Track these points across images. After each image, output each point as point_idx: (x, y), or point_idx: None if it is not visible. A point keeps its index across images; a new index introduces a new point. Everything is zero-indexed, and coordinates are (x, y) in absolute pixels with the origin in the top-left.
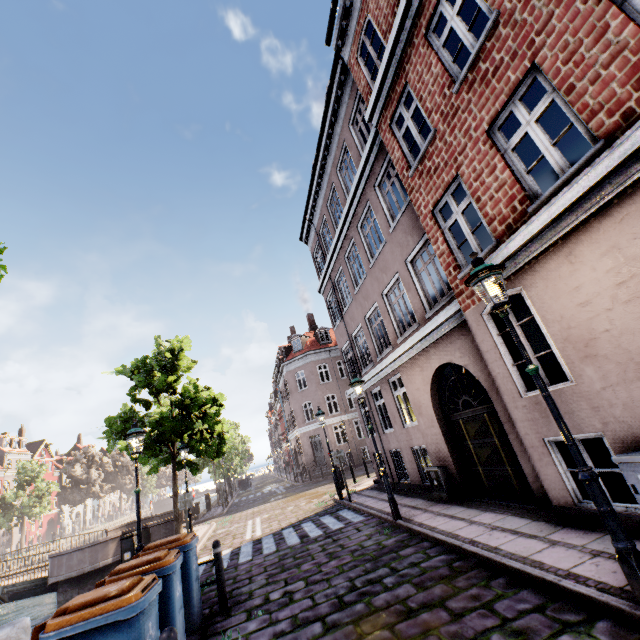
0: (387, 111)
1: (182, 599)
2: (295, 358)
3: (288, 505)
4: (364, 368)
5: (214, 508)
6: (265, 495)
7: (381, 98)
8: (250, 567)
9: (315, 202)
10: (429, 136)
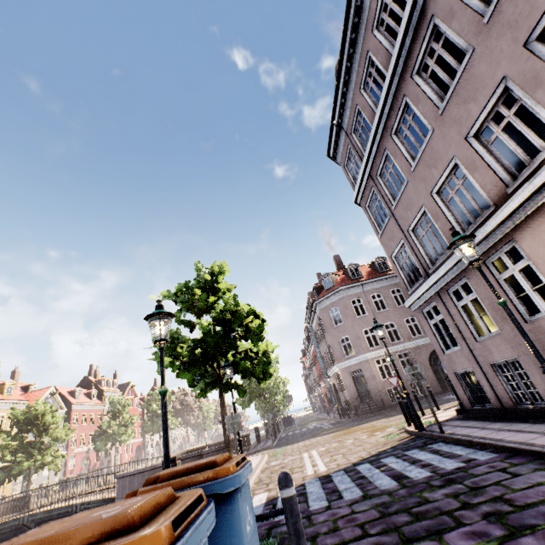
0: None
1: None
2: (327, 295)
3: (344, 438)
4: (431, 264)
5: (263, 441)
6: (311, 430)
7: None
8: (332, 521)
9: (343, 98)
10: None
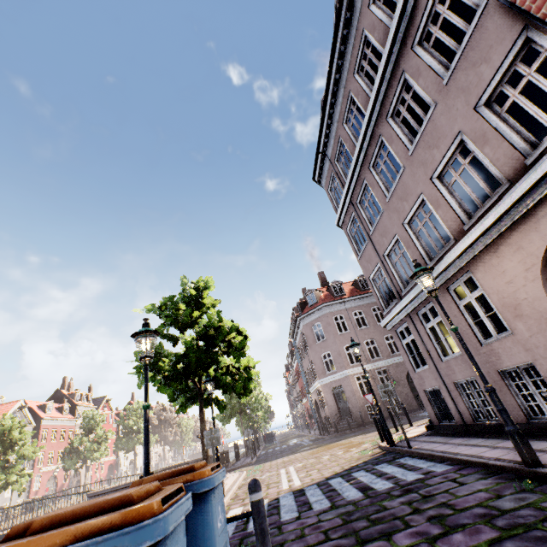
0: None
1: None
2: (311, 311)
3: (322, 454)
4: (404, 288)
5: (243, 458)
6: (291, 447)
7: None
8: (300, 529)
9: (328, 129)
10: None
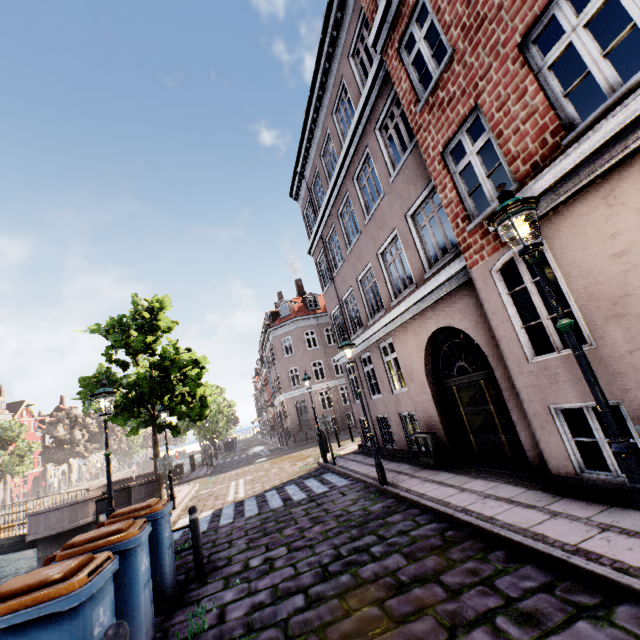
0: (395, 31)
1: (150, 572)
2: (282, 324)
3: (272, 467)
4: (354, 333)
5: (199, 469)
6: (250, 457)
7: (389, 14)
8: (231, 530)
9: (307, 152)
10: (445, 58)
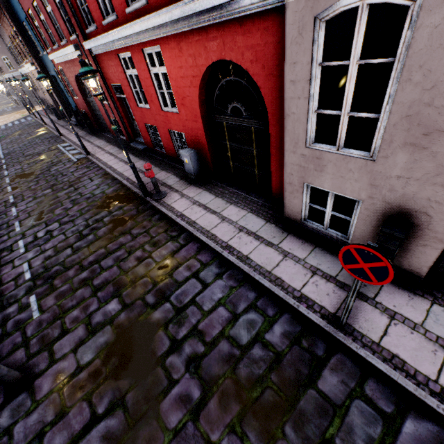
0: None
1: None
2: None
3: (12, 117)
4: (20, 64)
5: None
6: (1, 112)
7: None
8: None
9: None
10: None
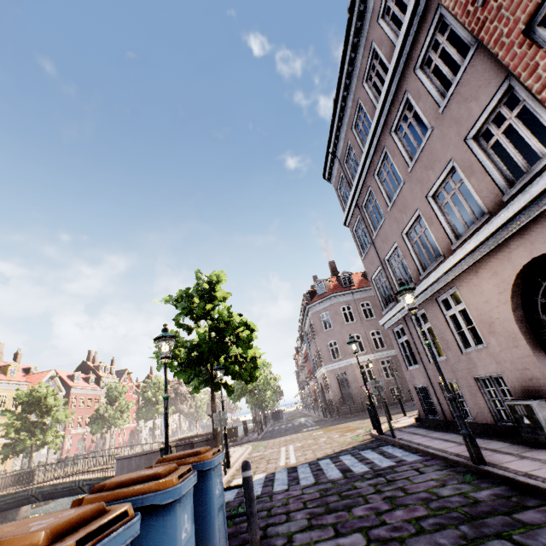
0: None
1: (193, 542)
2: (319, 300)
3: (320, 436)
4: None
5: (250, 433)
6: (296, 426)
7: None
8: (286, 499)
9: (338, 131)
10: None
